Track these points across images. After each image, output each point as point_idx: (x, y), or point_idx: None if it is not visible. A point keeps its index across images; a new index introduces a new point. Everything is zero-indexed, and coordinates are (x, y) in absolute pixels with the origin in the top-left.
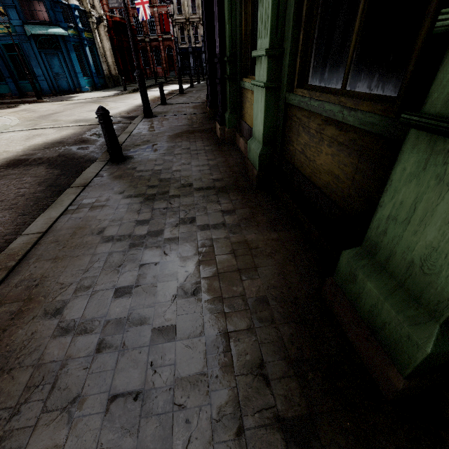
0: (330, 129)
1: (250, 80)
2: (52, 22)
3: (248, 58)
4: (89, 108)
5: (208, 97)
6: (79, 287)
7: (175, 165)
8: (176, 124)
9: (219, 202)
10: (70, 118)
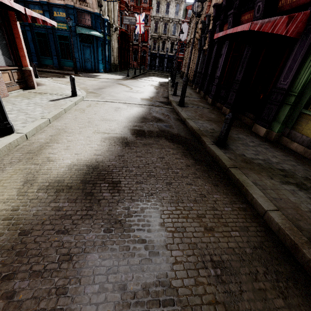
0: None
1: None
2: (93, 27)
3: None
4: (121, 88)
5: (213, 98)
6: None
7: (269, 157)
8: (211, 116)
9: None
10: (120, 95)
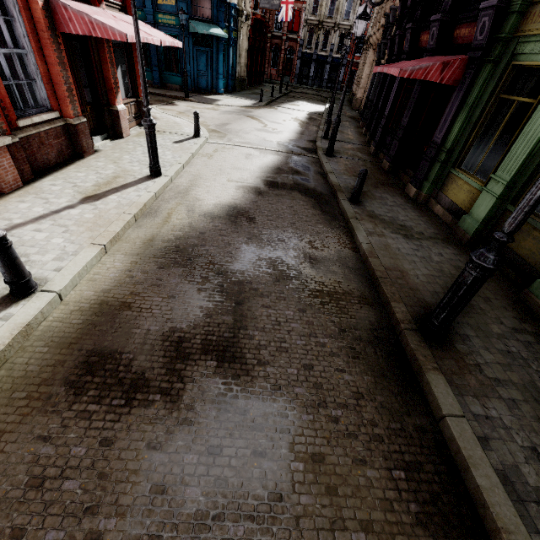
0: (535, 233)
1: (468, 175)
2: (213, 21)
3: (465, 157)
4: (252, 124)
5: (376, 146)
6: (416, 272)
7: (399, 216)
8: None
9: (448, 248)
10: (251, 136)
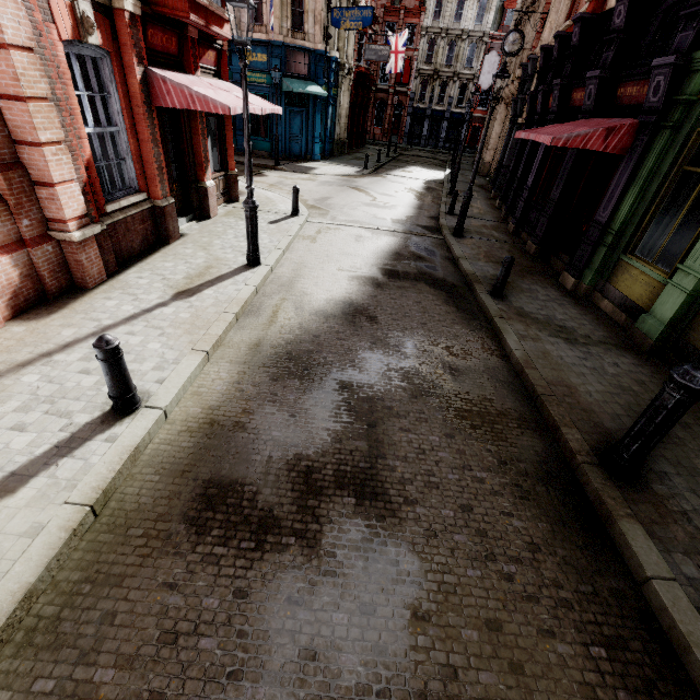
0: None
1: (645, 264)
2: (310, 77)
3: (640, 241)
4: (358, 198)
5: (517, 223)
6: (588, 387)
7: (556, 314)
8: (501, 256)
9: (625, 357)
10: (359, 213)
